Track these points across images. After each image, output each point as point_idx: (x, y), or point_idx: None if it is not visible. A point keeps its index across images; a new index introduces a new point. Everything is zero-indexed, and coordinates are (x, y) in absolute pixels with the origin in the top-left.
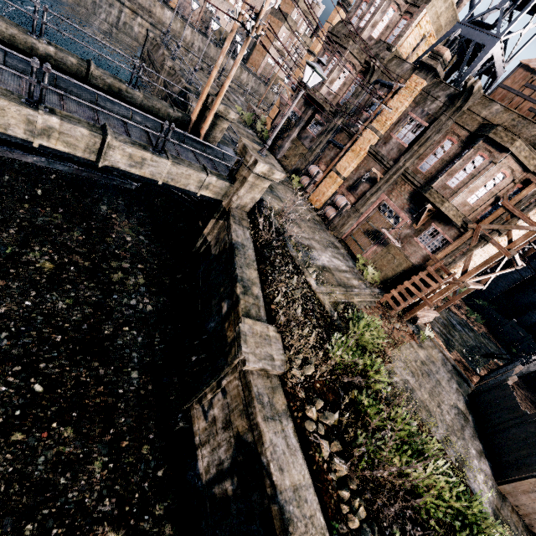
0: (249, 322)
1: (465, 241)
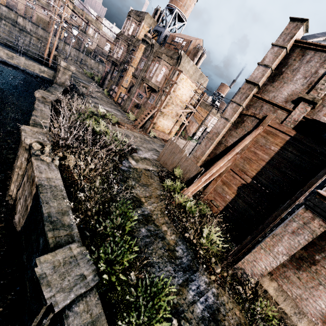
0: (43, 91)
1: (159, 95)
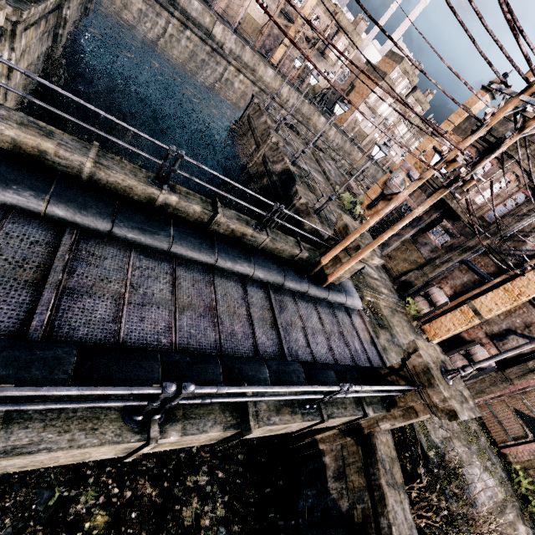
0: None
1: None
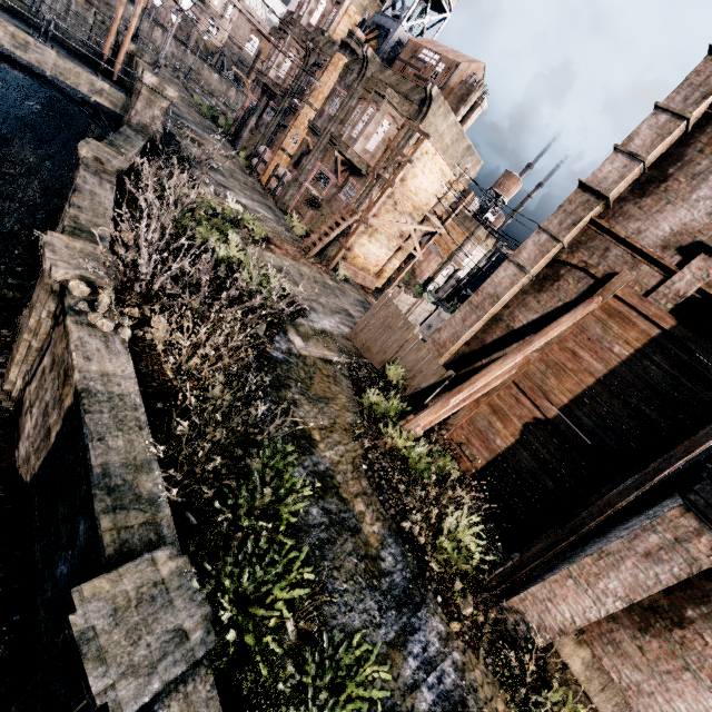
0: (98, 143)
1: (368, 184)
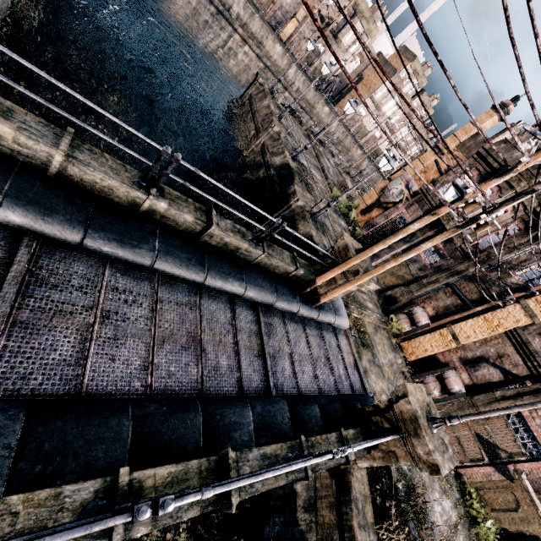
0: None
1: None
